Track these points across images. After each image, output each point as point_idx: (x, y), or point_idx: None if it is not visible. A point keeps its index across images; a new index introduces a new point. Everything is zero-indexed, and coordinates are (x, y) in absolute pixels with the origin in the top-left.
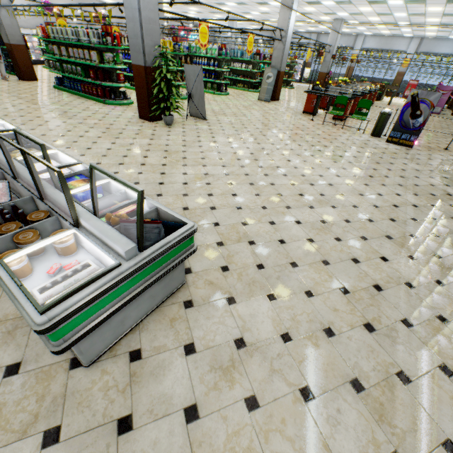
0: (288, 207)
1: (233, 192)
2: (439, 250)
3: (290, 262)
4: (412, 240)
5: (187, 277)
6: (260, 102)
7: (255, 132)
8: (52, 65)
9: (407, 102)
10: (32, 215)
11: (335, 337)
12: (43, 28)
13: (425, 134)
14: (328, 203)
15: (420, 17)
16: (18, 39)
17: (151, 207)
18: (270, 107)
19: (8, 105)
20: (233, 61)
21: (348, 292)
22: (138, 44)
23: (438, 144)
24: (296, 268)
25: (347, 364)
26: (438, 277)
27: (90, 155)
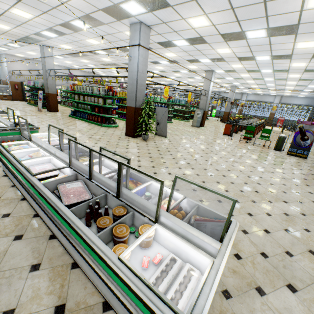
0: (253, 201)
1: None
2: None
3: (285, 251)
4: None
5: None
6: (193, 127)
7: (201, 146)
8: (66, 104)
9: (297, 131)
10: (115, 210)
11: None
12: (71, 86)
13: None
14: (279, 198)
15: (282, 86)
16: (54, 91)
17: (191, 204)
18: (201, 131)
19: (44, 126)
20: (174, 104)
21: None
22: (133, 96)
23: None
24: (293, 257)
25: None
26: None
27: None
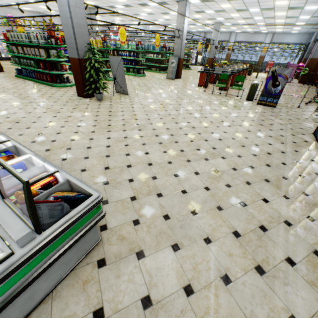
0: (188, 161)
1: (146, 151)
2: (305, 188)
3: (191, 211)
4: (284, 181)
5: (103, 234)
6: (167, 80)
7: (164, 102)
8: None
9: (269, 76)
10: None
11: (231, 284)
12: (4, 34)
13: (283, 97)
14: (219, 155)
15: (271, 19)
16: None
17: (64, 179)
18: (174, 83)
19: None
20: (148, 52)
21: (240, 235)
22: (72, 42)
23: (292, 103)
24: (196, 216)
25: (244, 314)
26: (309, 213)
27: (34, 127)
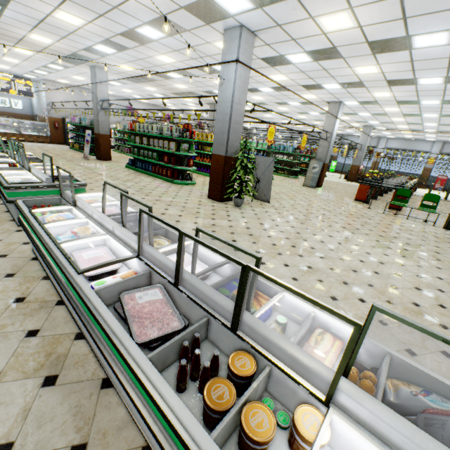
0: (444, 326)
1: (358, 296)
2: None
3: None
4: None
5: None
6: (305, 187)
7: (325, 218)
8: (121, 149)
9: None
10: (235, 362)
11: None
12: (131, 124)
13: None
14: None
15: (449, 127)
16: (106, 130)
17: (372, 350)
18: (319, 193)
19: (92, 180)
20: (275, 153)
21: None
22: (223, 139)
23: None
24: None
25: None
26: None
27: None
